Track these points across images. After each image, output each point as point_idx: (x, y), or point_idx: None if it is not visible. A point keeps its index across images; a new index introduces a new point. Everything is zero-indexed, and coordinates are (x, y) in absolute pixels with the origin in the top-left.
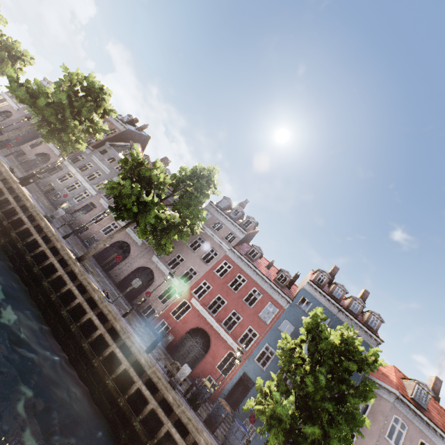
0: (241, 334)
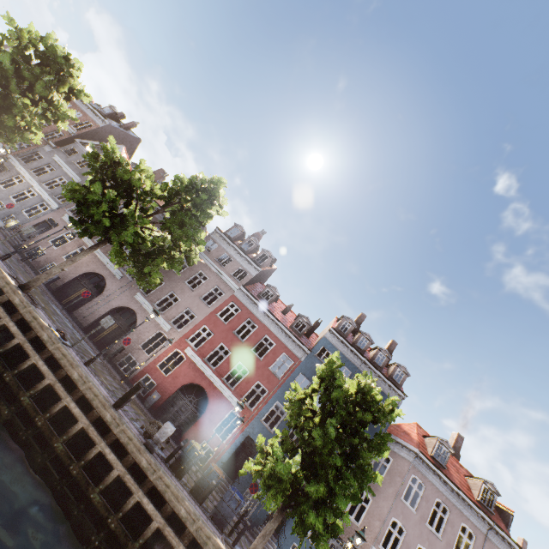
0: (247, 390)
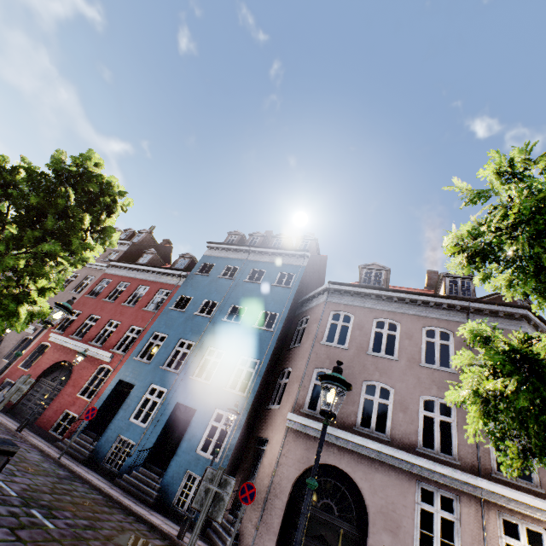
0: (118, 339)
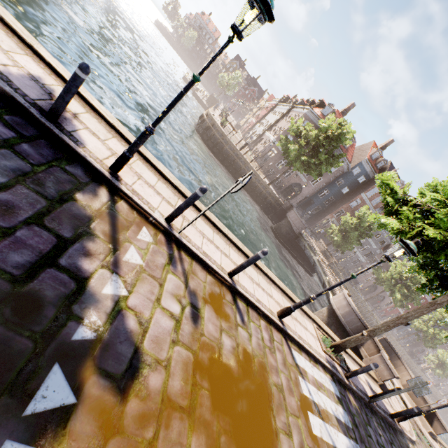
0: None
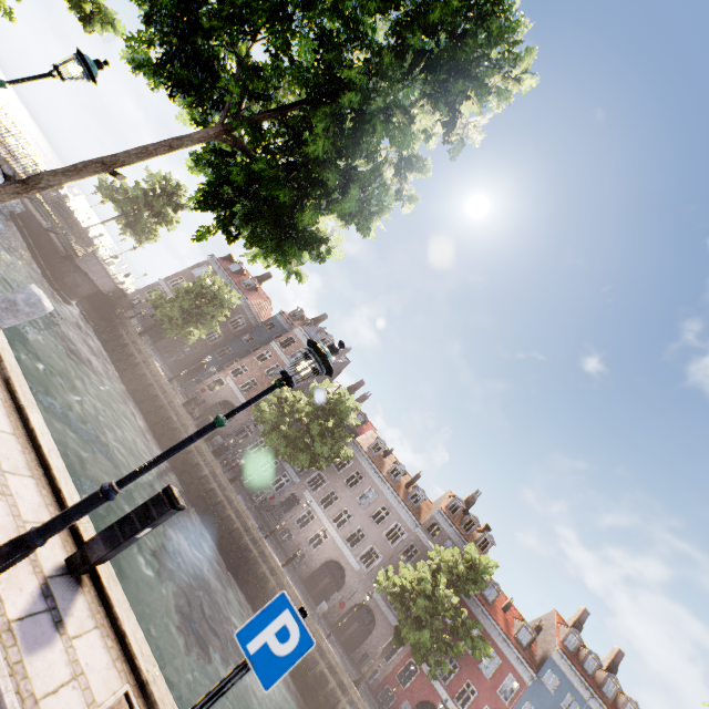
0: None
